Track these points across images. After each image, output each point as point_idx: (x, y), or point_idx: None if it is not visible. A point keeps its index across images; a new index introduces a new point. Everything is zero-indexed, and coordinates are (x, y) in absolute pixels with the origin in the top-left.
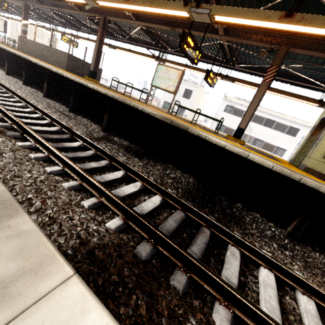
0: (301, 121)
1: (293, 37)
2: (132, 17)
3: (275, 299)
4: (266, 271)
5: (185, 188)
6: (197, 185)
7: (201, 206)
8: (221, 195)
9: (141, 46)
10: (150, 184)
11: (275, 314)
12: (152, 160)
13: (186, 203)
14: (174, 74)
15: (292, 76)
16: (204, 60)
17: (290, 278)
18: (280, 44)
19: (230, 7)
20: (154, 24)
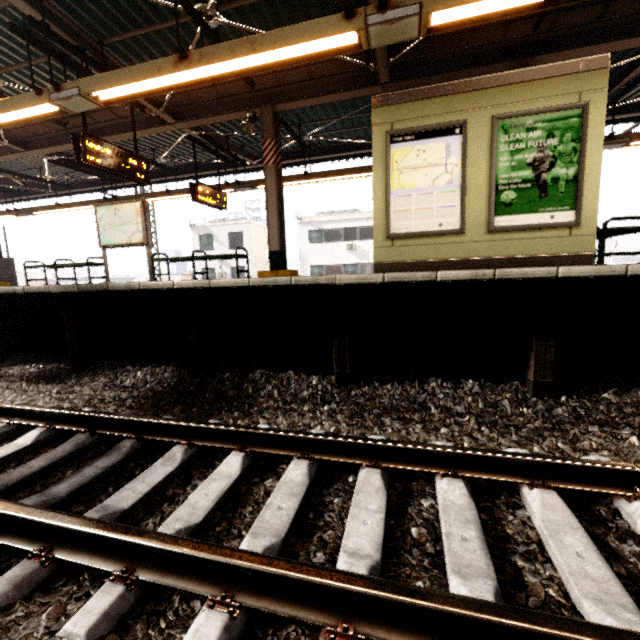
0: None
1: (271, 90)
2: (15, 147)
3: (217, 493)
4: (229, 456)
5: (144, 393)
6: (179, 377)
7: (169, 408)
8: (225, 372)
9: (88, 191)
10: (29, 416)
11: (191, 519)
12: (89, 374)
13: (91, 414)
14: (130, 211)
15: (340, 148)
16: (203, 174)
17: (278, 444)
18: (258, 106)
19: (104, 74)
20: (60, 145)
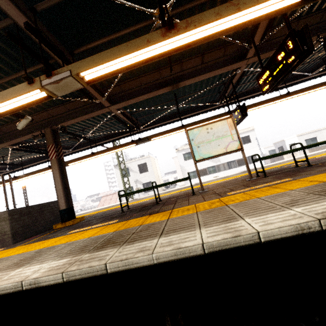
0: (244, 129)
1: None
2: (105, 103)
3: None
4: None
5: None
6: None
7: None
8: None
9: (95, 146)
10: None
11: None
12: None
13: None
14: (223, 127)
15: None
16: (181, 117)
17: None
18: None
19: None
20: (145, 94)
